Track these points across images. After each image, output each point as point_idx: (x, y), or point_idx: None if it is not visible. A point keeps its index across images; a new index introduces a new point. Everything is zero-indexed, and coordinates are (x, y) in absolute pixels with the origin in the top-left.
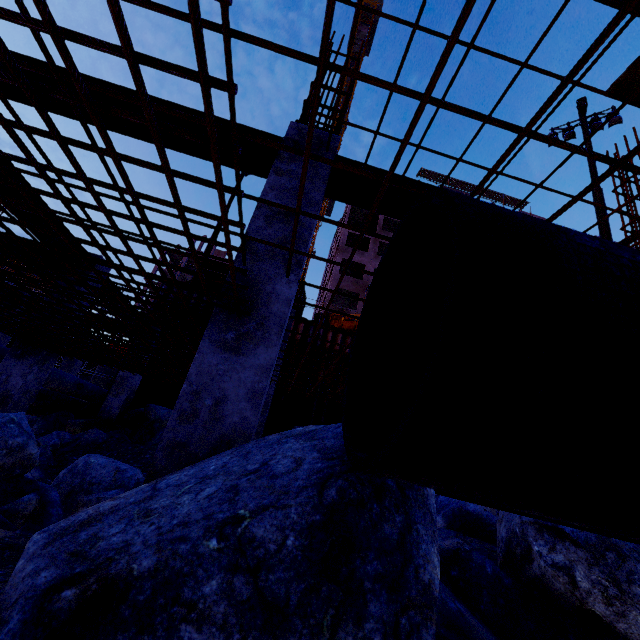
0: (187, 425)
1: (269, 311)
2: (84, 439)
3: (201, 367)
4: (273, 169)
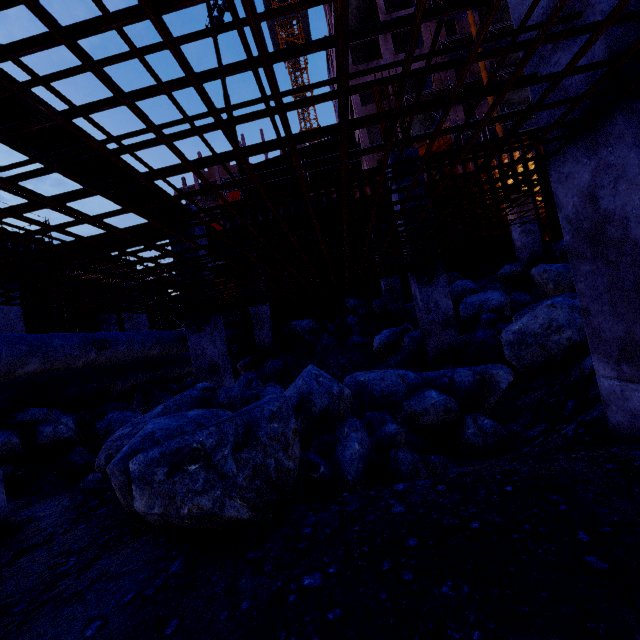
0: None
1: None
2: (268, 371)
3: None
4: None
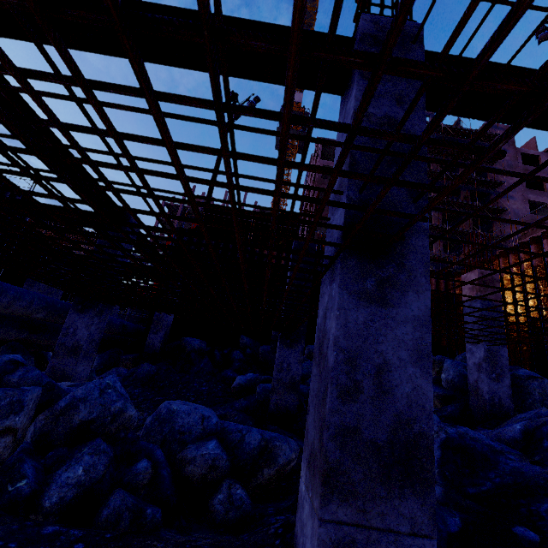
0: (352, 404)
1: (406, 247)
2: (139, 373)
3: (347, 327)
4: (359, 73)
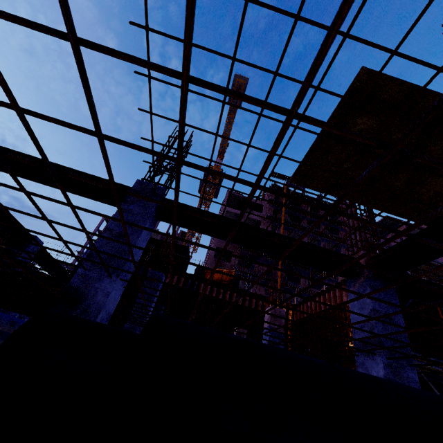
0: None
1: (94, 301)
2: None
3: None
4: None
